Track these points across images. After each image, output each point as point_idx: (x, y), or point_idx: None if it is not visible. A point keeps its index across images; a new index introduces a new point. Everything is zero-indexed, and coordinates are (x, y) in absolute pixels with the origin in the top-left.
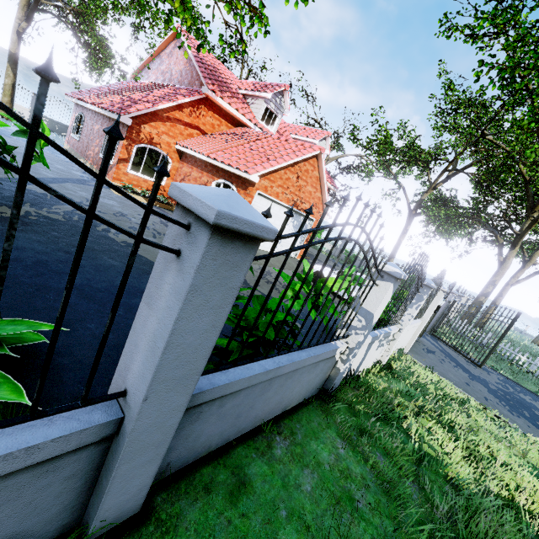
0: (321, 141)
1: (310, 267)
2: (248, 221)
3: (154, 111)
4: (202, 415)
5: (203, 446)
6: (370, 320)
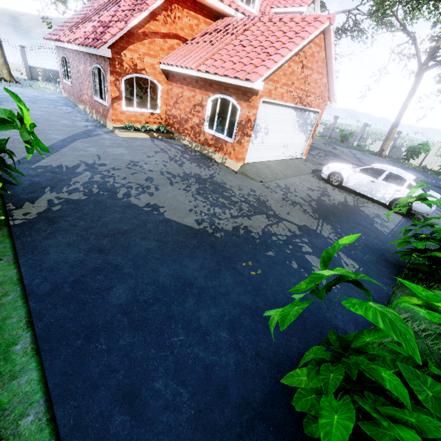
0: (309, 6)
1: None
2: None
3: (128, 31)
4: None
5: None
6: None
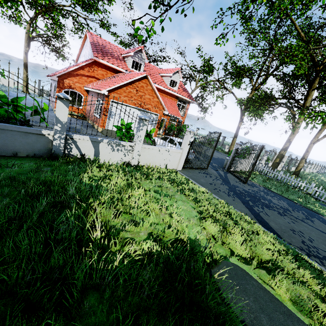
0: (175, 74)
1: None
2: None
3: (69, 72)
4: None
5: None
6: (56, 118)
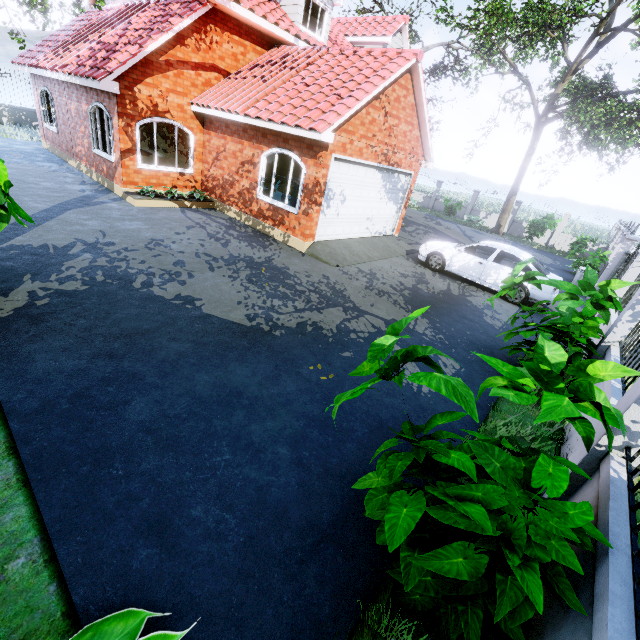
0: (394, 35)
1: None
2: None
3: (144, 58)
4: None
5: None
6: None
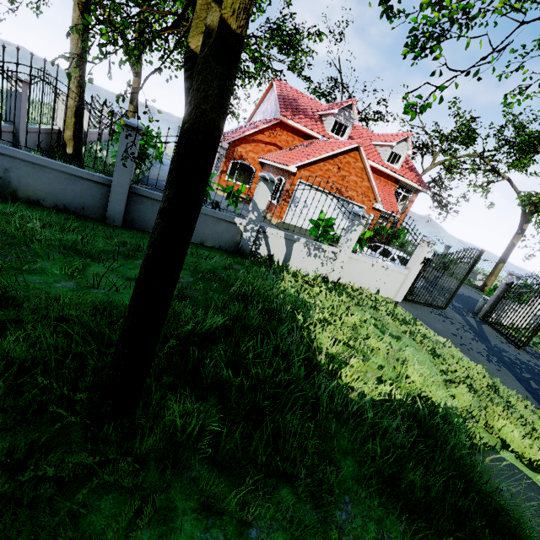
0: (401, 142)
1: None
2: (130, 123)
3: (244, 137)
4: (144, 203)
5: (150, 223)
6: (254, 204)
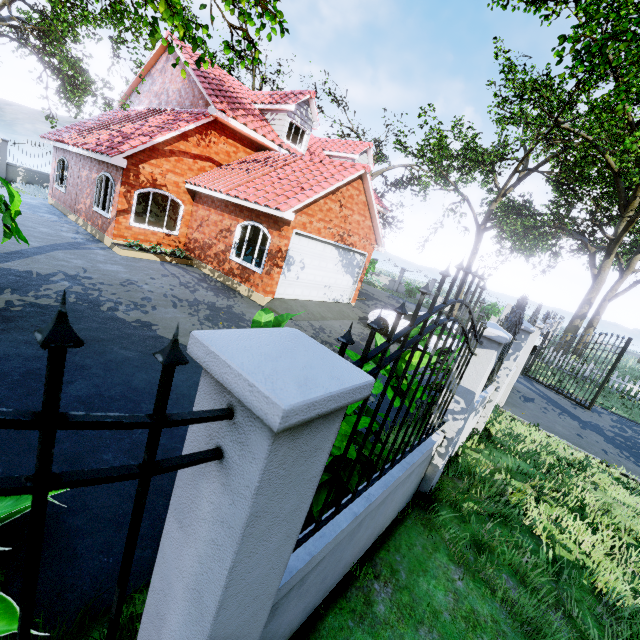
0: (361, 154)
1: (402, 374)
2: (333, 395)
3: (153, 146)
4: (278, 610)
5: (283, 636)
6: (472, 400)
